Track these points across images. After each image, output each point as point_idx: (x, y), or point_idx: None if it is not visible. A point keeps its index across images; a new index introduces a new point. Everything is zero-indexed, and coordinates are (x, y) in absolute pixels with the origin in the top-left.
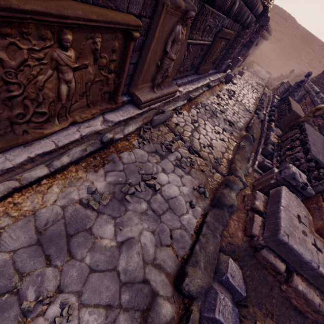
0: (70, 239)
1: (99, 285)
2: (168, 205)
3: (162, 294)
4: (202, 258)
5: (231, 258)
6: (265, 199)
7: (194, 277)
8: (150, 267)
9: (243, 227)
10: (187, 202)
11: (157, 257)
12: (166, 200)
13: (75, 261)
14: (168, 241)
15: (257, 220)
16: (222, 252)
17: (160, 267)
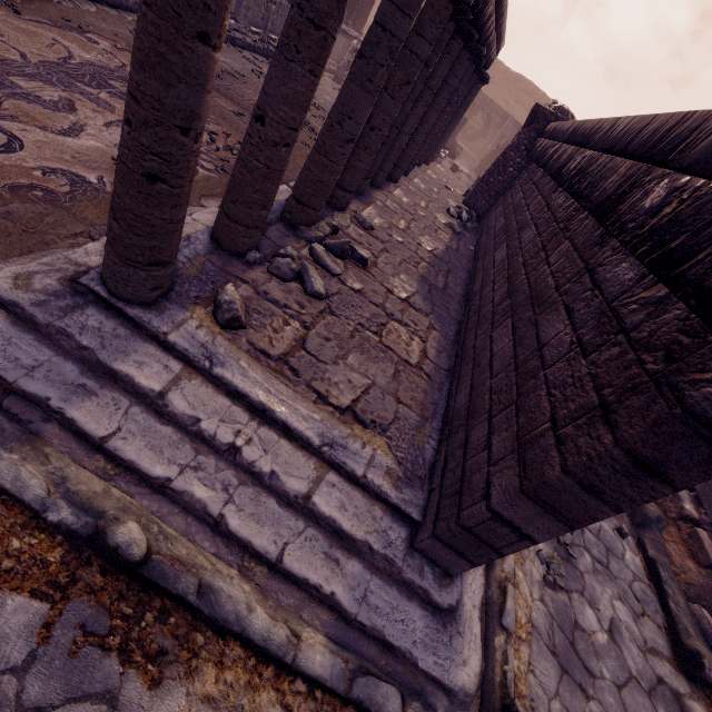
0: (574, 648)
1: (637, 706)
2: (603, 544)
3: (682, 692)
4: (685, 620)
5: (702, 607)
6: (689, 496)
7: (708, 655)
8: (648, 655)
9: (686, 551)
10: (613, 531)
11: (645, 638)
12: (596, 536)
13: (599, 681)
14: (638, 606)
15: (705, 537)
16: (688, 601)
17: (656, 652)
